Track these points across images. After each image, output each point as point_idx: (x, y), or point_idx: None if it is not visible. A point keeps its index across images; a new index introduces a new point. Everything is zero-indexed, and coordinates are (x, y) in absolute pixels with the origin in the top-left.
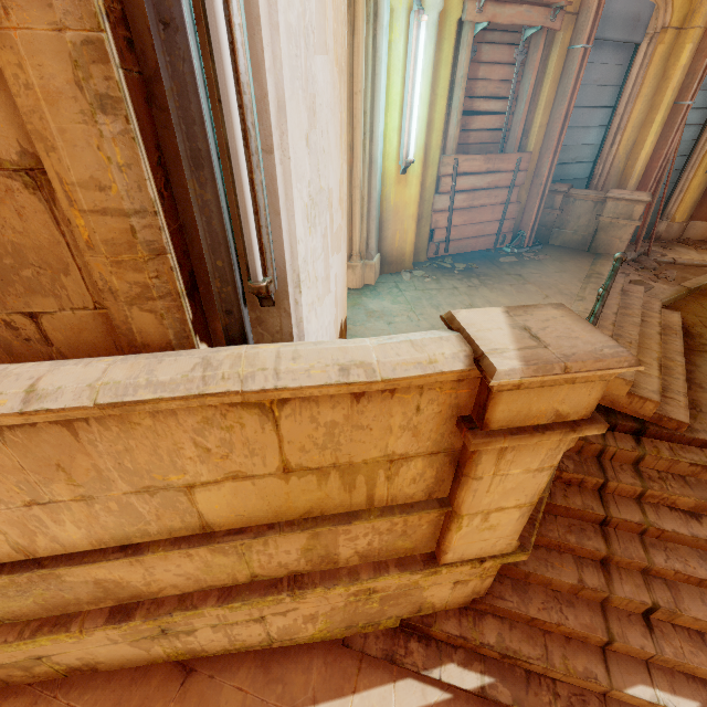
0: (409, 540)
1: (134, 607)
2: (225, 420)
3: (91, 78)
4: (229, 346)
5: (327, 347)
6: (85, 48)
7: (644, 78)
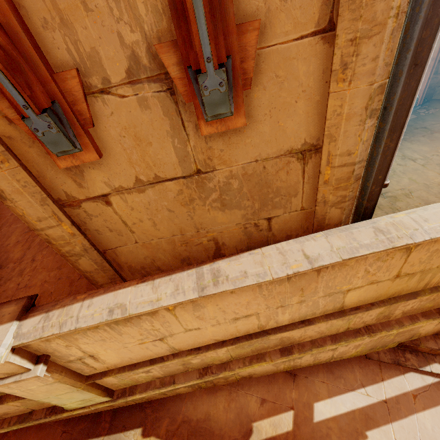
0: (432, 303)
1: (290, 348)
2: (386, 257)
3: (372, 103)
4: (362, 217)
5: (435, 211)
6: (377, 89)
7: None
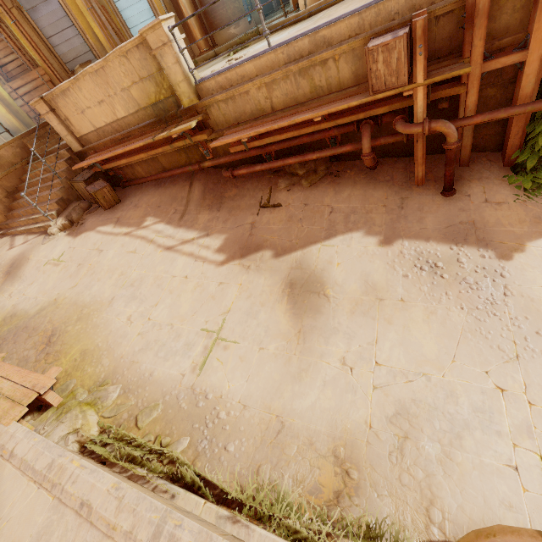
0: None
1: None
2: None
3: None
4: None
5: None
6: None
7: (70, 8)
